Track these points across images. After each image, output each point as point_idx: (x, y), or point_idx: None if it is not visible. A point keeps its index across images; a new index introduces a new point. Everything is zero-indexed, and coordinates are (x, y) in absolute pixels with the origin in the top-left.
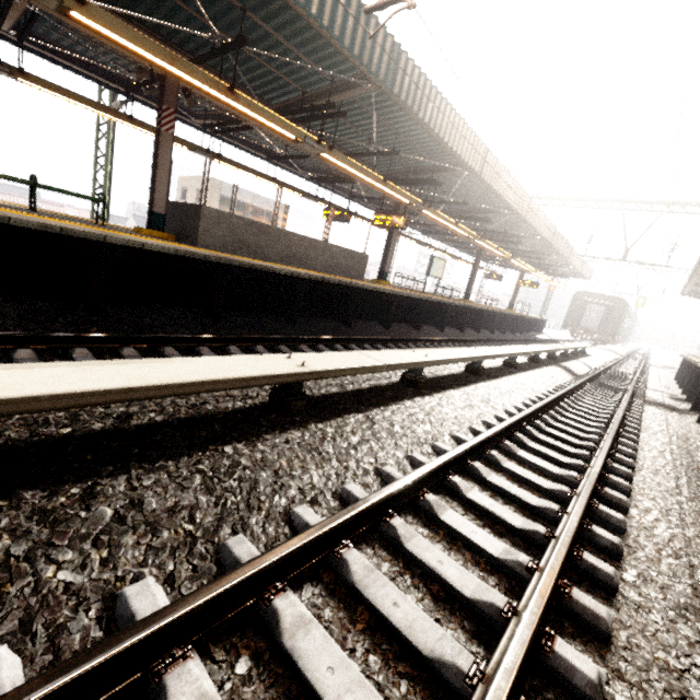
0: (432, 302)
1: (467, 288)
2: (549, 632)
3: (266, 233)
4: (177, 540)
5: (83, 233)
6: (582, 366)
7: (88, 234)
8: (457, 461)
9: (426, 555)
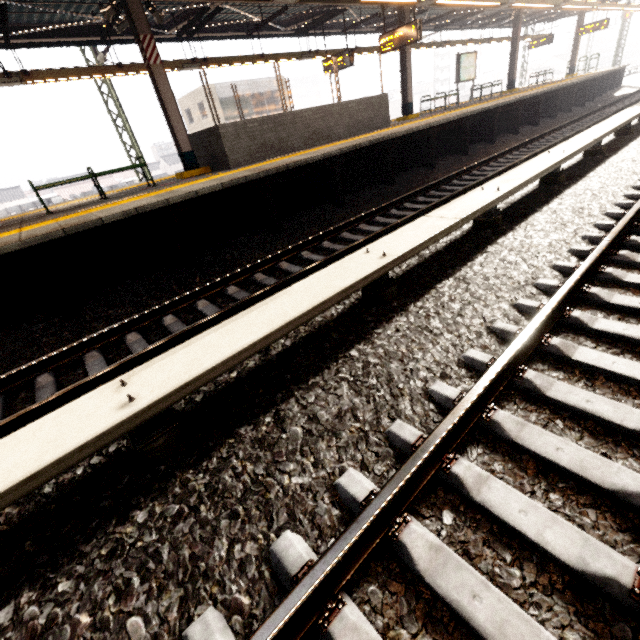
0: (474, 115)
1: (509, 74)
2: None
3: (281, 123)
4: (354, 437)
5: (151, 205)
6: None
7: (155, 204)
8: (570, 293)
9: (571, 398)
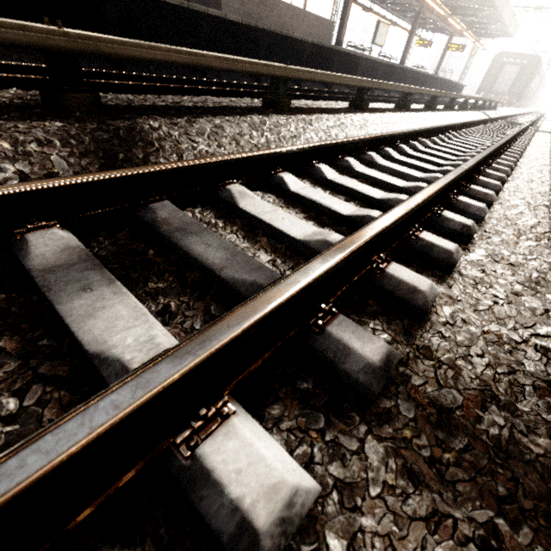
0: (385, 65)
1: (402, 56)
2: (499, 155)
3: (264, 3)
4: (369, 132)
5: (197, 6)
6: (495, 114)
7: (199, 7)
8: (444, 131)
9: (448, 146)
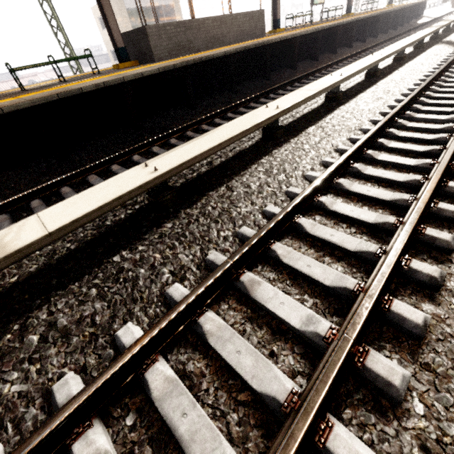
0: (324, 30)
1: (348, 1)
2: (445, 181)
3: (190, 28)
4: (269, 194)
5: (113, 81)
6: None
7: (115, 81)
8: (378, 132)
9: (375, 173)
